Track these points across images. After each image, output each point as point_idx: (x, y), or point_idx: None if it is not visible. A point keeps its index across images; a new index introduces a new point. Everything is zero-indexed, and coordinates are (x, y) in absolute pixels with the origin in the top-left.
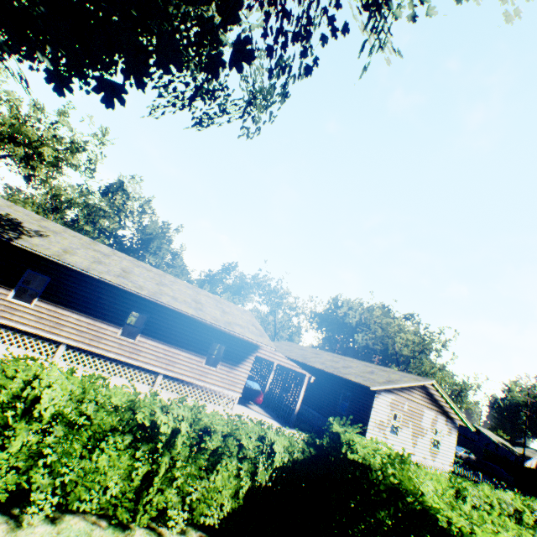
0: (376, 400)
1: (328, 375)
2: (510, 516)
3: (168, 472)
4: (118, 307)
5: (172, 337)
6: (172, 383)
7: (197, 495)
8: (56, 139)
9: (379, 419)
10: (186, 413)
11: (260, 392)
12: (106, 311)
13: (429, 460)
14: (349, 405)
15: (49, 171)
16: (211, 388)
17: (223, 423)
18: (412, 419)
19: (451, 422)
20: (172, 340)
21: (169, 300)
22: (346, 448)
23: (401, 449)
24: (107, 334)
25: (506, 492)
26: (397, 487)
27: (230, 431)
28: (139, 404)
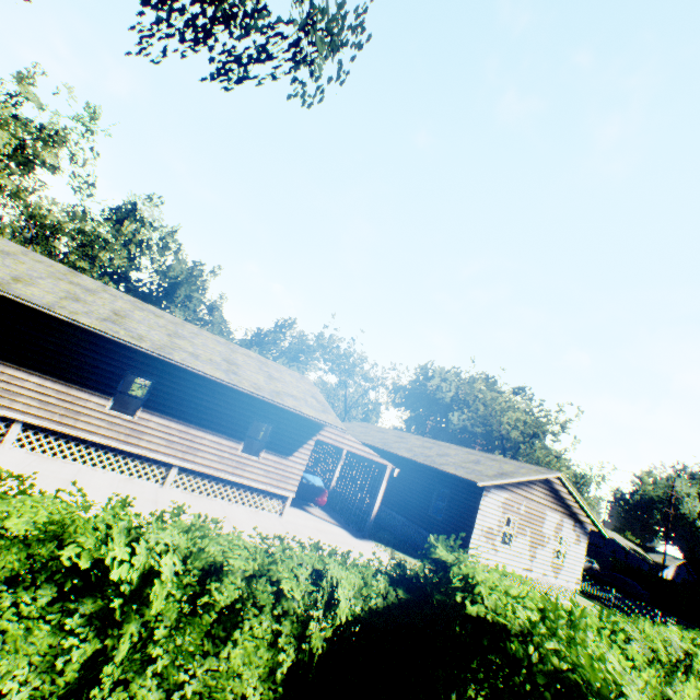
0: (484, 500)
1: (417, 466)
2: (678, 663)
3: (137, 650)
4: (106, 367)
5: (191, 413)
6: (192, 480)
7: (194, 688)
8: (18, 122)
9: (487, 526)
10: (176, 539)
11: (323, 489)
12: (87, 373)
13: (550, 577)
14: (446, 507)
15: (13, 174)
16: (250, 485)
17: (246, 555)
18: (530, 524)
19: (581, 527)
20: (191, 417)
21: (184, 358)
22: (464, 594)
23: (515, 564)
24: (89, 407)
25: (668, 627)
26: (570, 681)
27: (258, 569)
28: (74, 528)
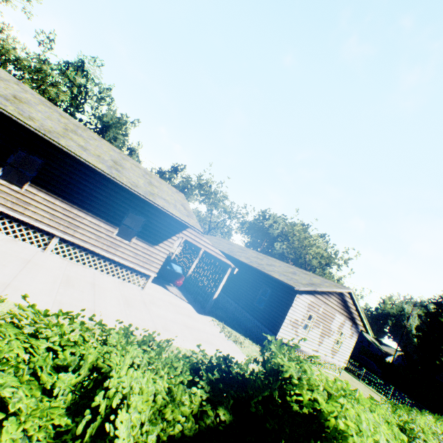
0: (296, 300)
1: (251, 270)
2: None
3: None
4: None
5: (75, 196)
6: (71, 250)
7: None
8: None
9: (295, 318)
10: None
11: (181, 275)
12: None
13: (329, 357)
14: (267, 301)
15: None
16: (121, 262)
17: None
18: (324, 321)
19: (355, 327)
20: (75, 199)
21: (71, 145)
22: None
23: (308, 346)
24: None
25: (426, 416)
26: None
27: None
28: None
